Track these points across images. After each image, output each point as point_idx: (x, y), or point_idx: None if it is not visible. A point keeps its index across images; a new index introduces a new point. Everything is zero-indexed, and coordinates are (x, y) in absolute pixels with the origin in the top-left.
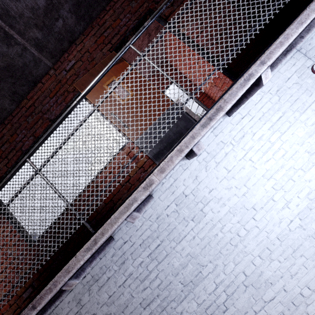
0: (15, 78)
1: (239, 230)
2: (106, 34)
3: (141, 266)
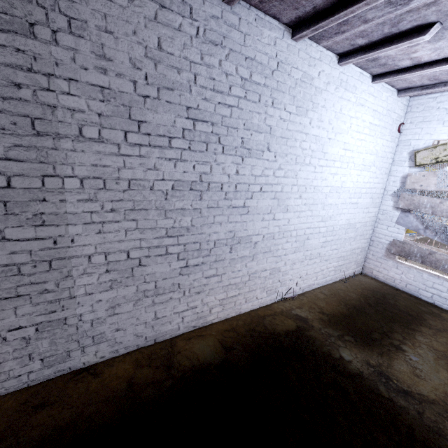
0: None
1: (308, 157)
2: None
3: (228, 77)
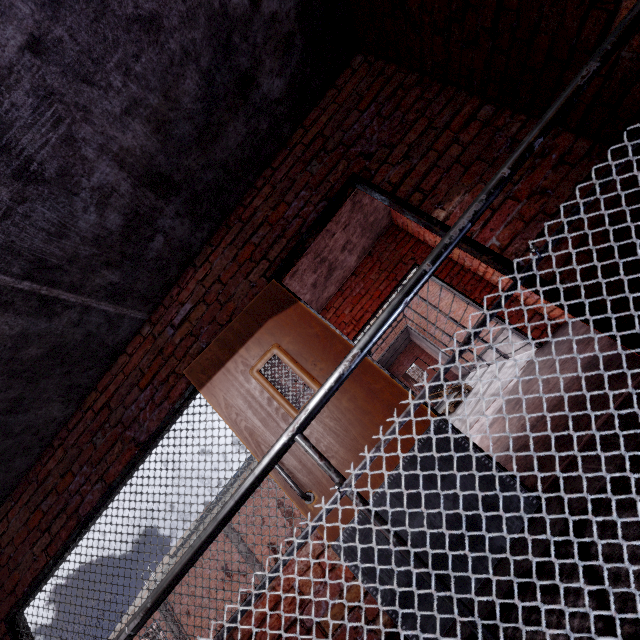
0: (71, 364)
1: None
2: (257, 239)
3: None
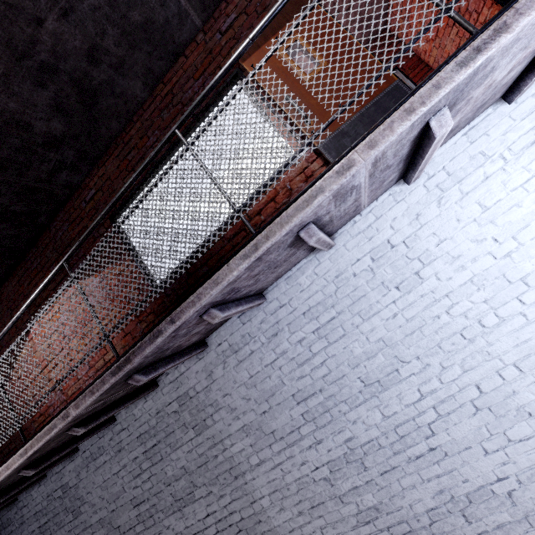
0: (153, 46)
1: (485, 316)
2: None
3: (301, 344)
